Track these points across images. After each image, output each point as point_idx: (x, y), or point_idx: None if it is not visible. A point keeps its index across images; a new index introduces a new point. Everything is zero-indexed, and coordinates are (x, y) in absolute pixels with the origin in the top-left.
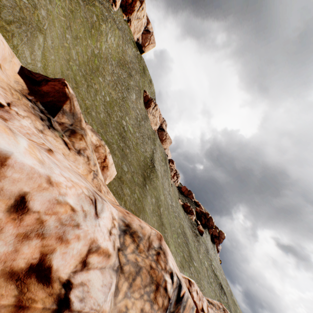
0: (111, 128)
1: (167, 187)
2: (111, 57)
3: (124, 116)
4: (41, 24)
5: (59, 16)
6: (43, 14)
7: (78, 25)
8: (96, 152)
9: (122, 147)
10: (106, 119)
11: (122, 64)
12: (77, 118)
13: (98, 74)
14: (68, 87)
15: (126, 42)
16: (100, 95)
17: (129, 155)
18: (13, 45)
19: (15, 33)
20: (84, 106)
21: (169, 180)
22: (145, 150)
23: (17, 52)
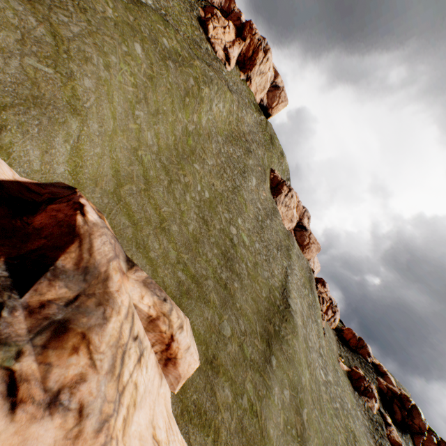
0: (207, 246)
1: (314, 341)
2: (217, 131)
3: (235, 217)
4: (78, 101)
5: (123, 86)
6: (85, 87)
7: (160, 95)
8: (149, 332)
9: (226, 280)
10: (199, 231)
11: (236, 137)
12: (95, 276)
13: (193, 158)
14: (85, 210)
15: (244, 107)
16: (194, 191)
17: (238, 295)
18: (0, 145)
19: (11, 123)
20: (157, 218)
21: (318, 322)
22: (271, 274)
23: (9, 155)
